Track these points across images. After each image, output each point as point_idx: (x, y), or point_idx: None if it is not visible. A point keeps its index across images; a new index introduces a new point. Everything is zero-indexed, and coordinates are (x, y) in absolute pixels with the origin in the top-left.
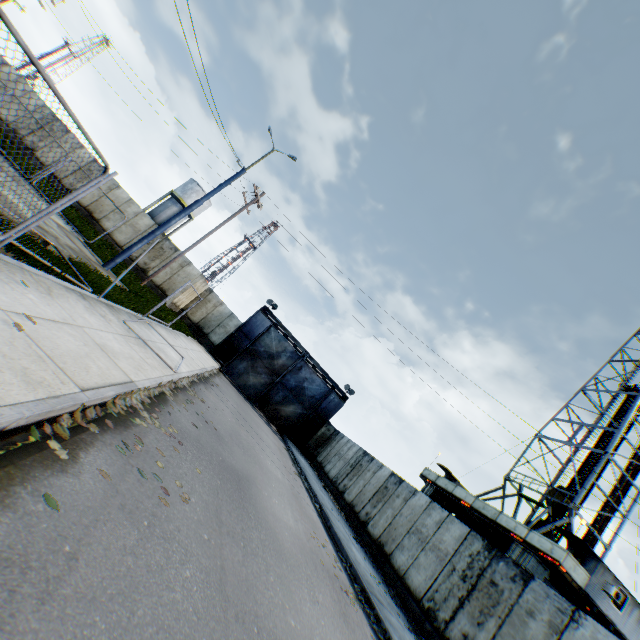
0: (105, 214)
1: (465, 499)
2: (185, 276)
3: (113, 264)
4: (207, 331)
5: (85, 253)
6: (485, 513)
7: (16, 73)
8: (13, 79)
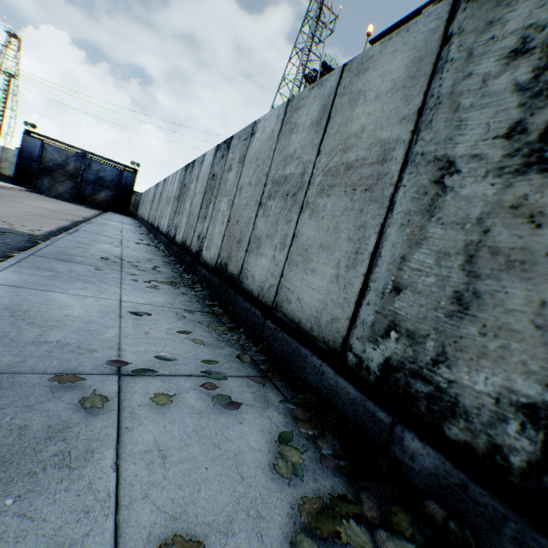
0: None
1: None
2: None
3: None
4: None
5: None
6: None
7: None
8: None
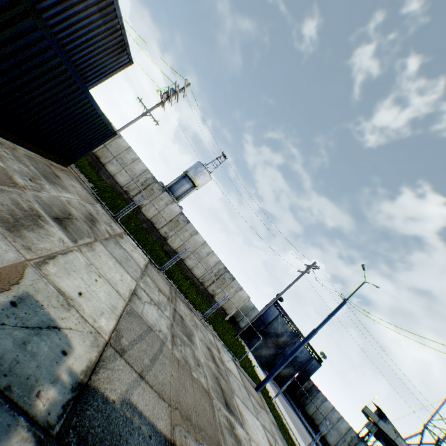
0: (187, 255)
1: None
2: (238, 298)
3: (262, 387)
4: (238, 320)
5: (262, 405)
6: None
7: (126, 143)
8: (124, 148)
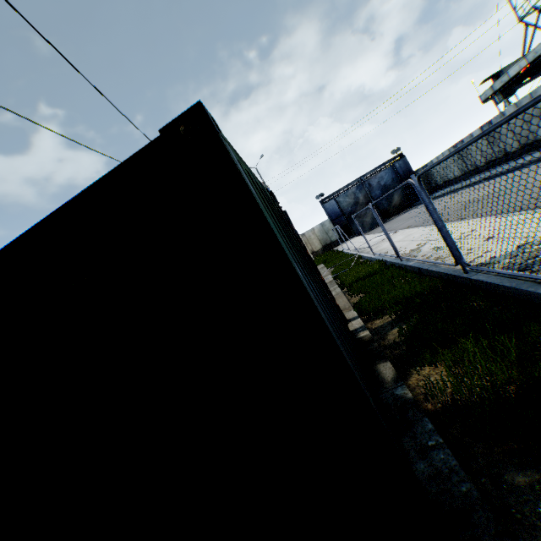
0: None
1: (520, 68)
2: None
3: None
4: (329, 242)
5: None
6: (540, 53)
7: None
8: None
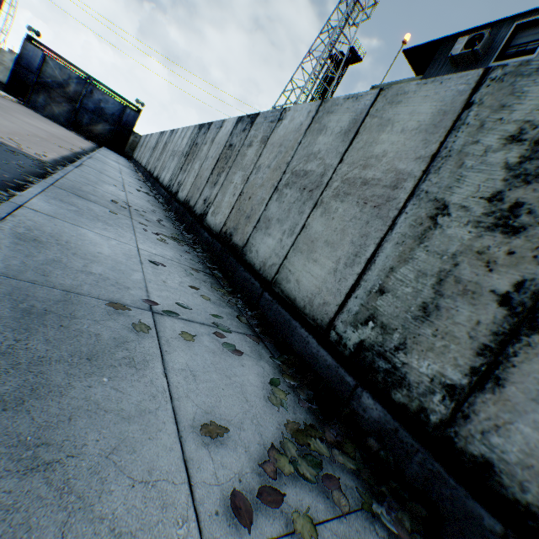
0: None
1: None
2: None
3: None
4: None
5: None
6: None
7: None
8: None
